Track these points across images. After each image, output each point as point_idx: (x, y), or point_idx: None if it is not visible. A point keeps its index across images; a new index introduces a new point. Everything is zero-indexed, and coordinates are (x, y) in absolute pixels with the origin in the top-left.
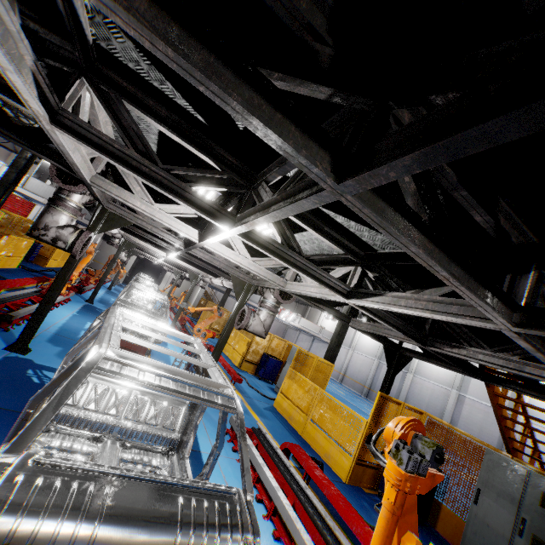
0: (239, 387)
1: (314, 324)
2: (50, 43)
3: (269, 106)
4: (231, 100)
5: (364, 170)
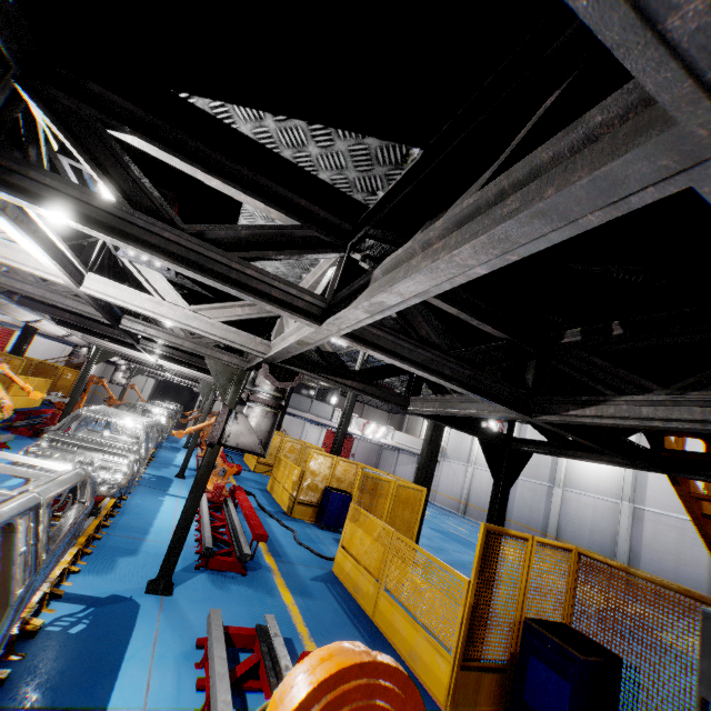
0: (276, 548)
1: (414, 438)
2: None
3: None
4: None
5: None
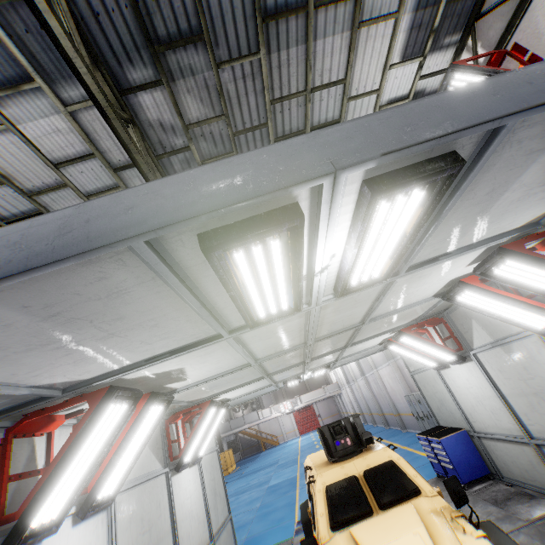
0: None
1: (315, 391)
2: None
3: None
4: None
5: None
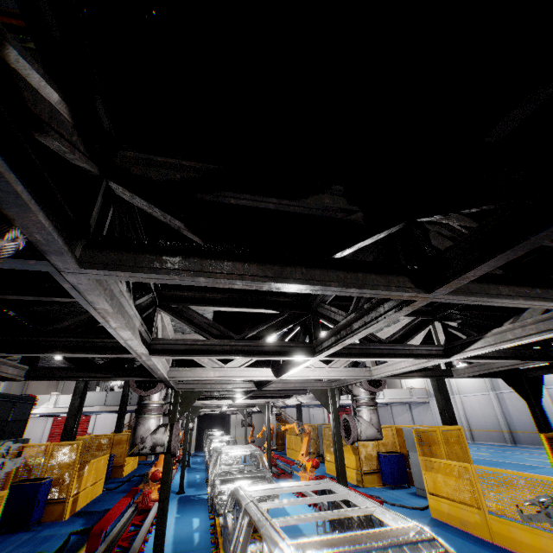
0: None
1: (400, 390)
2: (142, 302)
3: (350, 273)
4: (331, 288)
5: (451, 278)
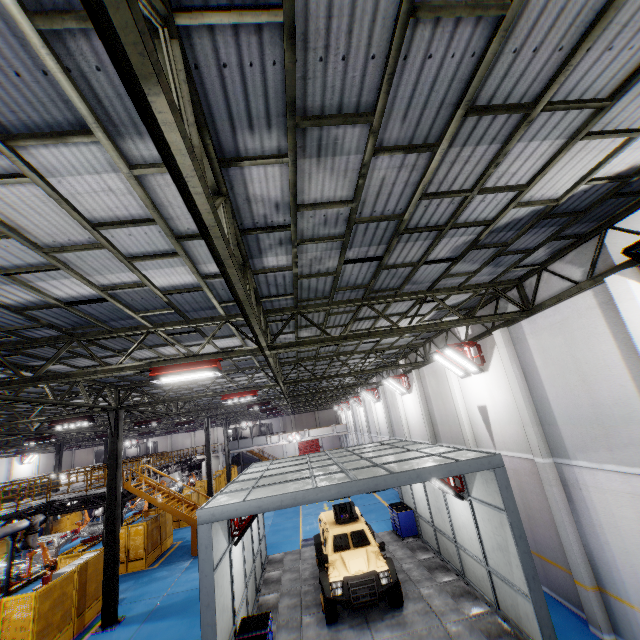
0: None
1: (324, 428)
2: None
3: None
4: None
5: None
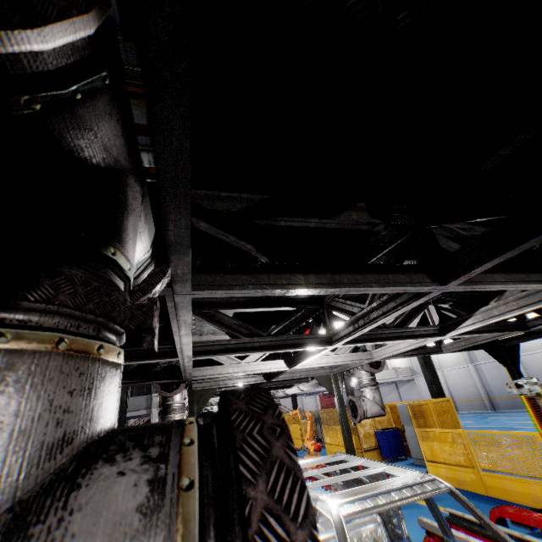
0: None
1: (386, 370)
2: None
3: (383, 275)
4: (372, 288)
5: (462, 273)
